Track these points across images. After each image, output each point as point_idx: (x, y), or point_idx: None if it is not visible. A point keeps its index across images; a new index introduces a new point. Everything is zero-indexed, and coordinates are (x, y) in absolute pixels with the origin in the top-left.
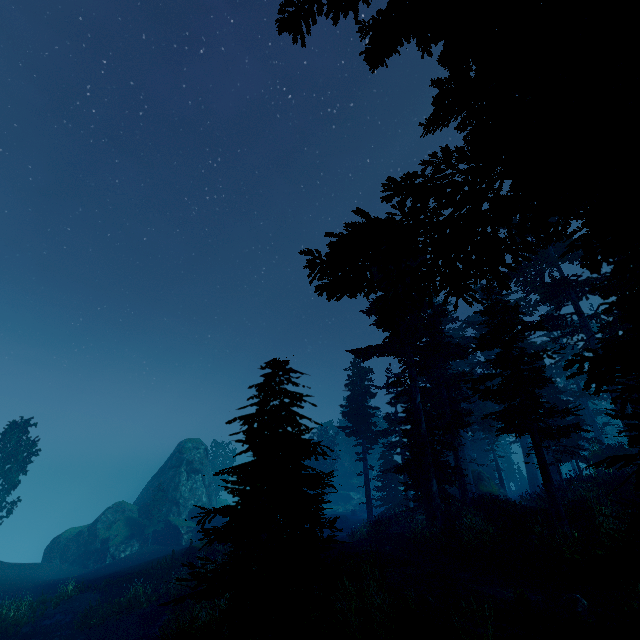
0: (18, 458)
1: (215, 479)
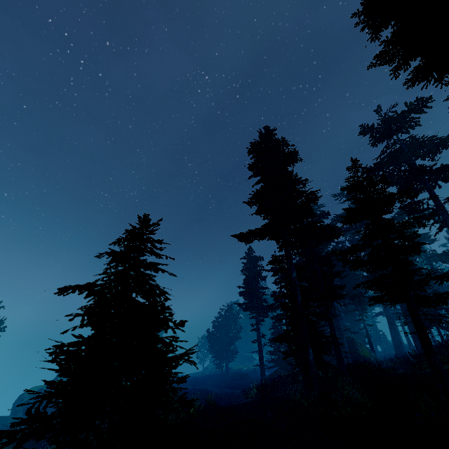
0: None
1: None
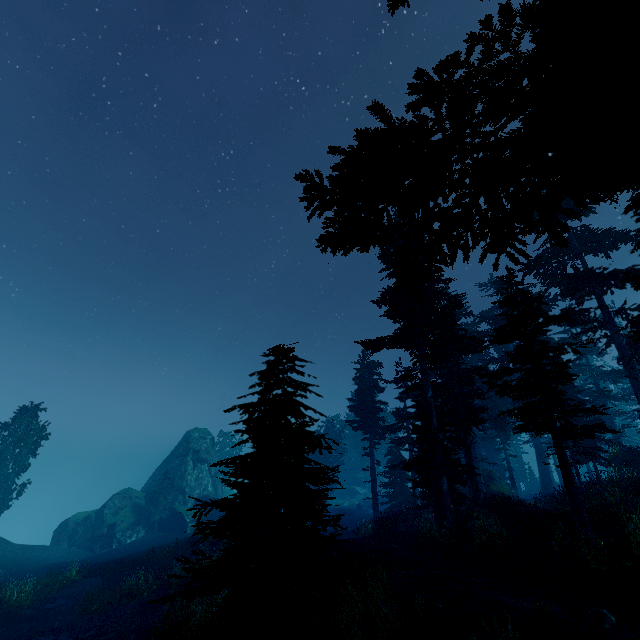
0: (28, 442)
1: (221, 469)
